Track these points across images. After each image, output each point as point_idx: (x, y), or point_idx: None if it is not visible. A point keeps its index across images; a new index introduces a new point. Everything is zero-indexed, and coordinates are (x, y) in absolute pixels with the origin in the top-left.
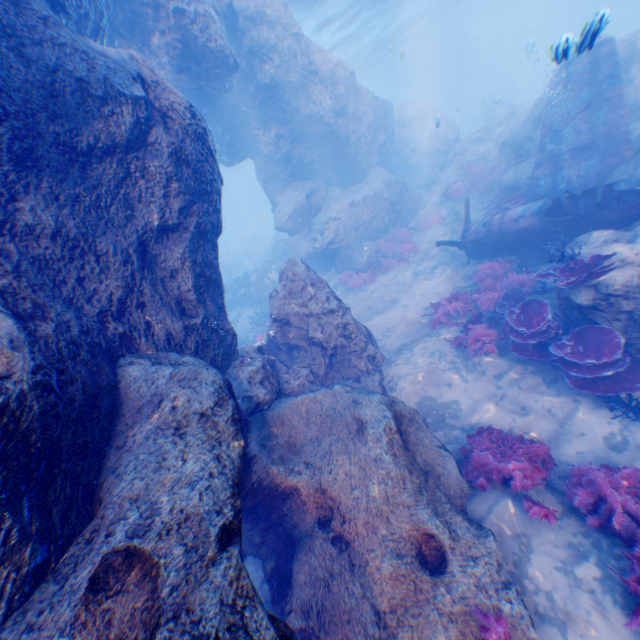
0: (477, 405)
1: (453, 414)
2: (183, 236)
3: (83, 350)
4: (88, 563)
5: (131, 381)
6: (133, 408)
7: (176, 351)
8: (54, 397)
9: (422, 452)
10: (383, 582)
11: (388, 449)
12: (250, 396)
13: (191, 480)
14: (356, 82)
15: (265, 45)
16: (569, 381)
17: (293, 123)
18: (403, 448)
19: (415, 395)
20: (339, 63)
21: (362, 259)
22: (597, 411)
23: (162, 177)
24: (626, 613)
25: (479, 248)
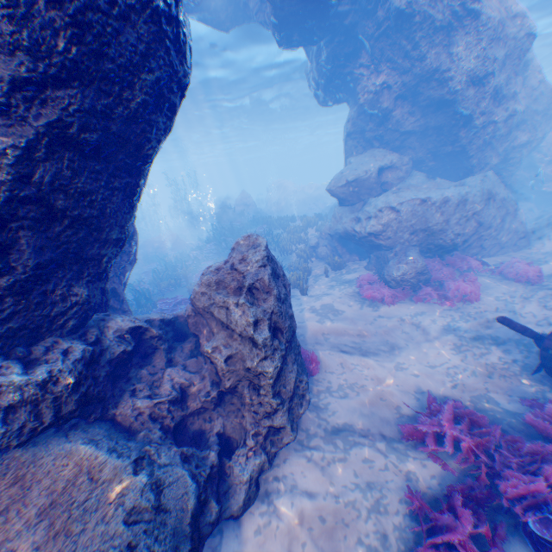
0: None
1: None
2: (18, 129)
3: None
4: None
5: None
6: None
7: None
8: None
9: None
10: None
11: None
12: None
13: None
14: (530, 53)
15: None
16: None
17: (410, 75)
18: None
19: (285, 549)
20: (520, 14)
21: (395, 270)
22: None
23: None
24: None
25: None
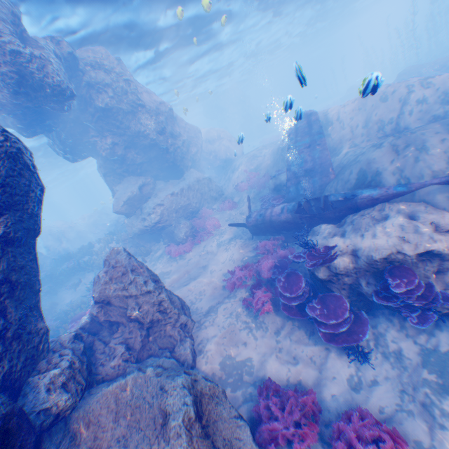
0: (264, 359)
1: (248, 370)
2: None
3: None
4: None
5: None
6: None
7: None
8: None
9: (222, 429)
10: None
11: (189, 445)
12: (50, 409)
13: None
14: (174, 113)
15: (103, 83)
16: (322, 335)
17: (127, 136)
18: (203, 437)
19: (219, 355)
20: (161, 101)
21: (181, 234)
22: (341, 357)
23: None
24: None
25: (258, 229)
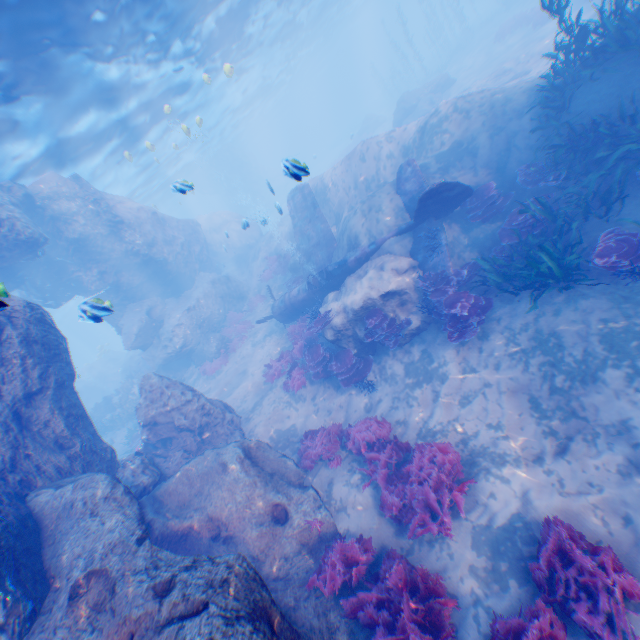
0: (306, 420)
1: (294, 433)
2: (48, 393)
3: (3, 496)
4: (62, 593)
5: (44, 504)
6: (53, 518)
7: (69, 476)
8: (5, 521)
9: (270, 463)
10: (253, 540)
11: (243, 470)
12: (140, 485)
13: (111, 529)
14: (161, 214)
15: (69, 213)
16: (342, 383)
17: (114, 260)
18: (253, 465)
19: (269, 433)
20: (141, 208)
21: (212, 348)
22: (359, 394)
23: (20, 359)
24: (368, 484)
25: (285, 316)
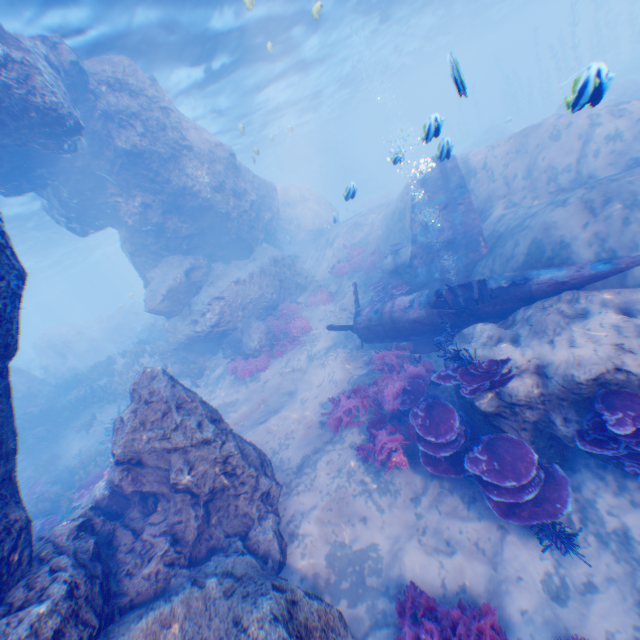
0: (400, 547)
1: (374, 568)
2: None
3: None
4: None
5: None
6: None
7: None
8: None
9: None
10: None
11: None
12: None
13: None
14: (237, 161)
15: (127, 112)
16: (493, 506)
17: (166, 194)
18: None
19: (325, 543)
20: (217, 142)
21: (252, 342)
22: (527, 541)
23: None
24: None
25: (372, 333)
